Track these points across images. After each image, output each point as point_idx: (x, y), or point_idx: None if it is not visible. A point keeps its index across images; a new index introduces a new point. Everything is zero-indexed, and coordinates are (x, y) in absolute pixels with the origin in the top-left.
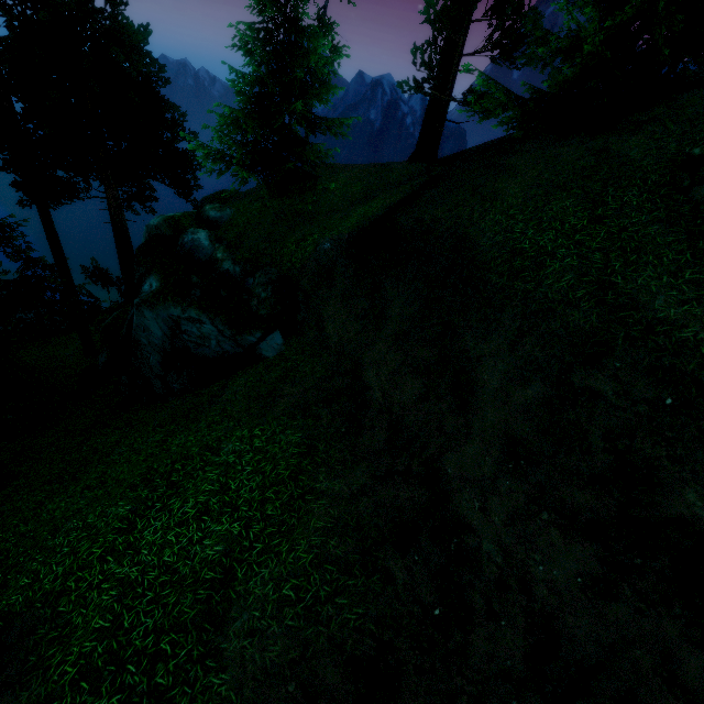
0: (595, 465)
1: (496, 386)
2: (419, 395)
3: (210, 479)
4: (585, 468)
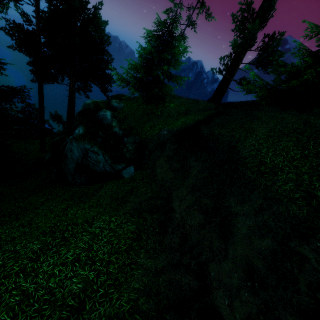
0: (302, 303)
1: (245, 233)
2: (201, 223)
3: (84, 240)
4: (295, 302)
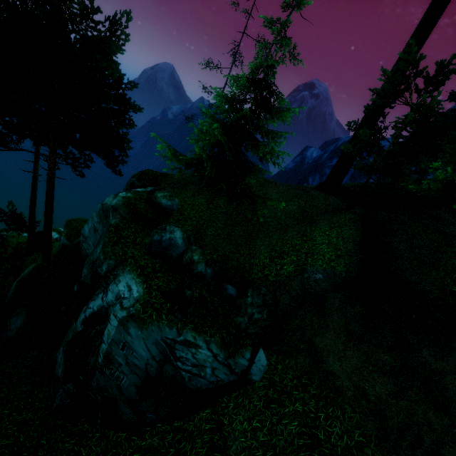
0: None
1: None
2: None
3: None
4: None
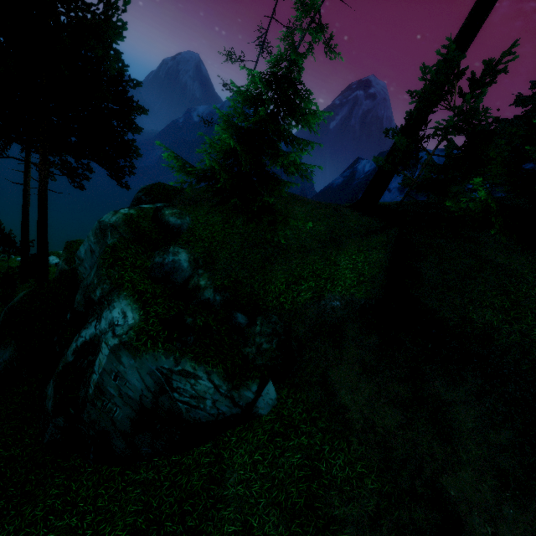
0: None
1: None
2: None
3: None
4: None
